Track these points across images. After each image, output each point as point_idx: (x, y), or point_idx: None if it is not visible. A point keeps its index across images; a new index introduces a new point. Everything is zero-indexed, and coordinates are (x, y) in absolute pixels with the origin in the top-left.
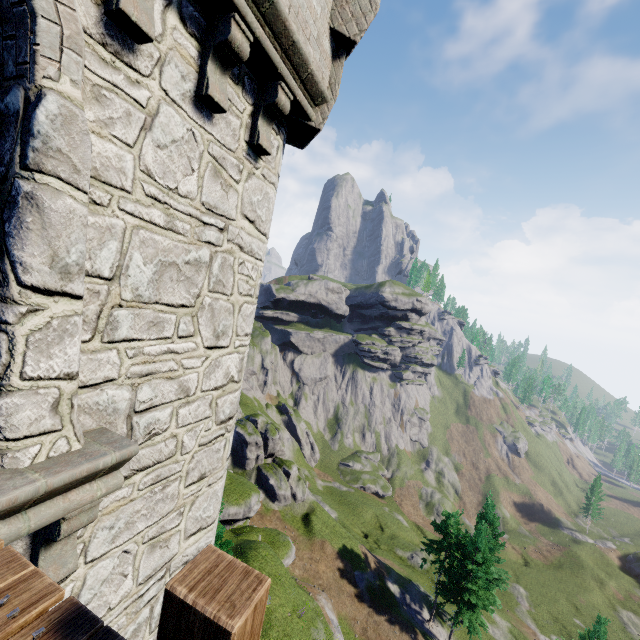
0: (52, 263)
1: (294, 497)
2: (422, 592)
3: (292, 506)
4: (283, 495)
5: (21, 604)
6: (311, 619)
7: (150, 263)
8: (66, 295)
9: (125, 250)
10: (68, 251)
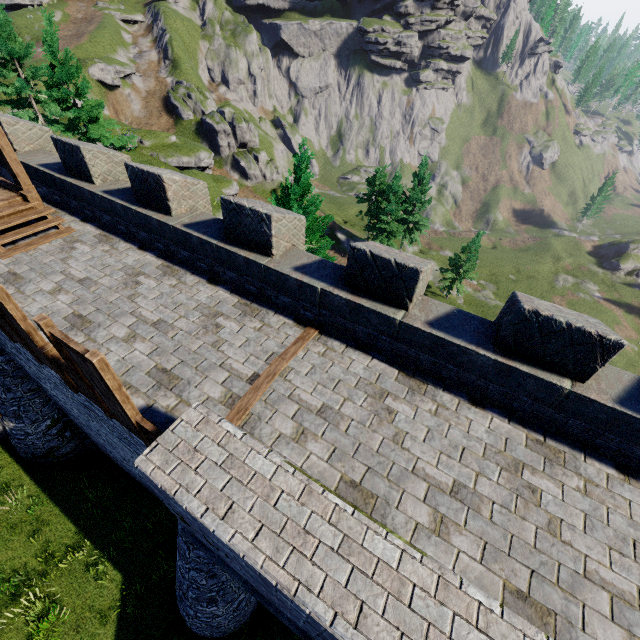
0: None
1: (264, 177)
2: None
3: (263, 184)
4: (253, 175)
5: None
6: None
7: None
8: None
9: None
10: None
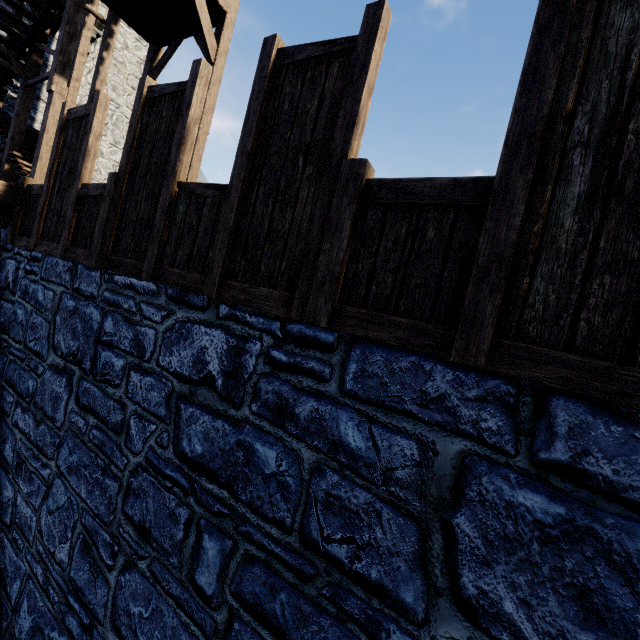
0: None
1: None
2: None
3: None
4: None
5: None
6: None
7: None
8: None
9: None
10: None
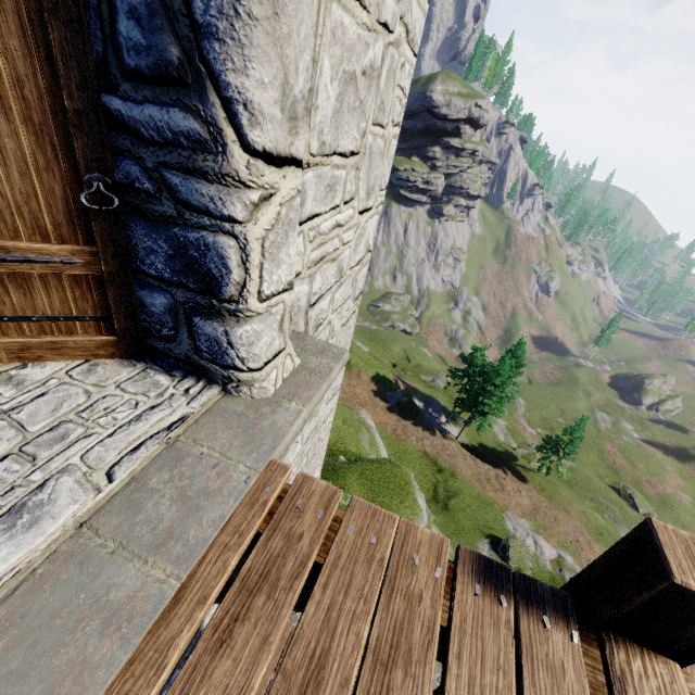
0: (282, 100)
1: None
2: (441, 405)
3: None
4: None
5: (429, 560)
6: (358, 427)
7: (335, 78)
8: (291, 162)
9: (316, 54)
10: (296, 69)
